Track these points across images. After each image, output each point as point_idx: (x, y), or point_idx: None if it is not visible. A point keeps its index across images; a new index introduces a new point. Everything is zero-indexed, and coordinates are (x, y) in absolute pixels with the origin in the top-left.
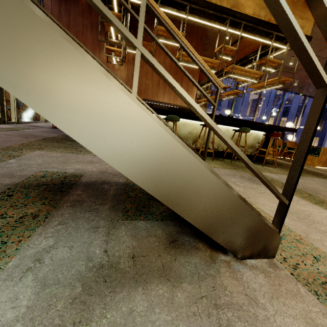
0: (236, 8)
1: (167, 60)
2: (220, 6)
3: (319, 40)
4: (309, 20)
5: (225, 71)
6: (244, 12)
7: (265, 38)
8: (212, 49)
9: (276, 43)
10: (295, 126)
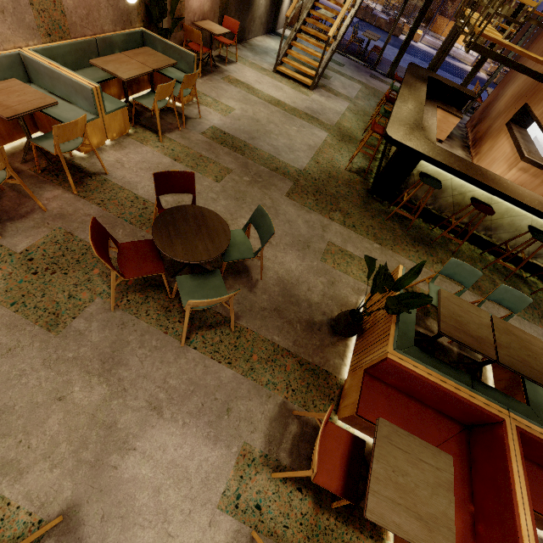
0: None
1: None
2: None
3: None
4: None
5: None
6: None
7: None
8: None
9: None
10: None
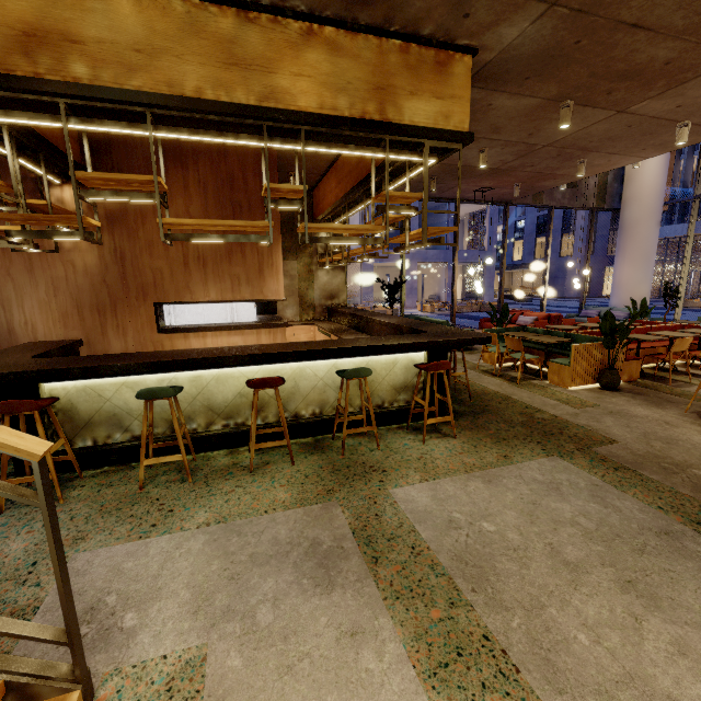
0: (273, 100)
1: (194, 206)
2: (228, 103)
3: (517, 118)
4: (459, 98)
5: (347, 201)
6: (297, 105)
7: (372, 148)
8: (313, 157)
9: (403, 155)
10: (544, 273)
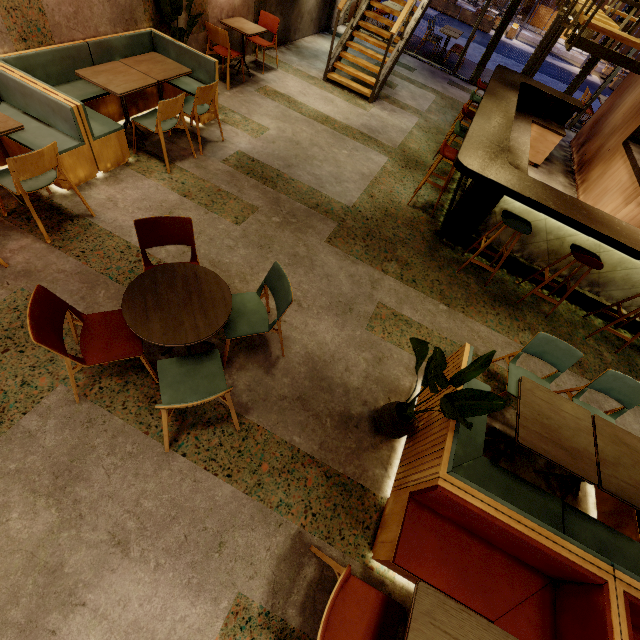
0: None
1: None
2: None
3: None
4: None
5: None
6: None
7: None
8: None
9: None
10: None
